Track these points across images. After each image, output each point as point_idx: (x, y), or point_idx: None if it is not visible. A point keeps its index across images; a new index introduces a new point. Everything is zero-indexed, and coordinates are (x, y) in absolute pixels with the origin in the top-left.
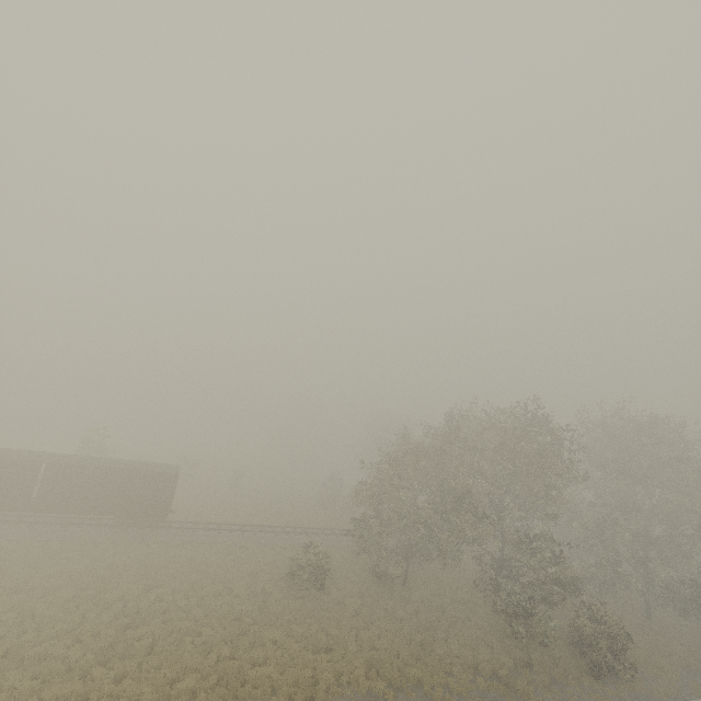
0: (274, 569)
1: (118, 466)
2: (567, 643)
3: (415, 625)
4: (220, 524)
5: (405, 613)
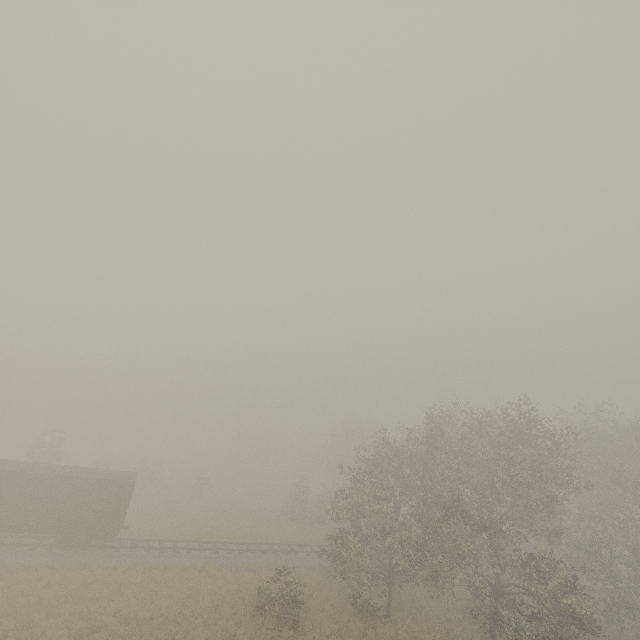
0: (238, 599)
1: (67, 473)
2: None
3: None
4: (178, 541)
5: None
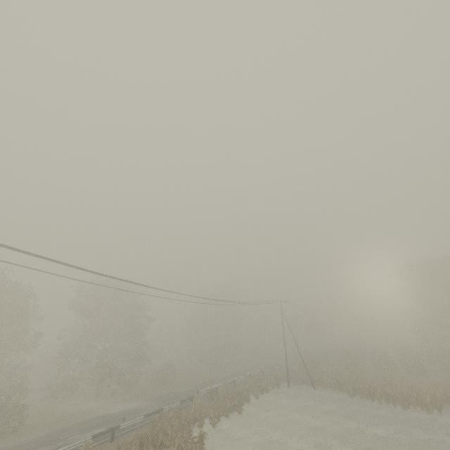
0: None
1: None
2: None
3: None
4: None
5: None
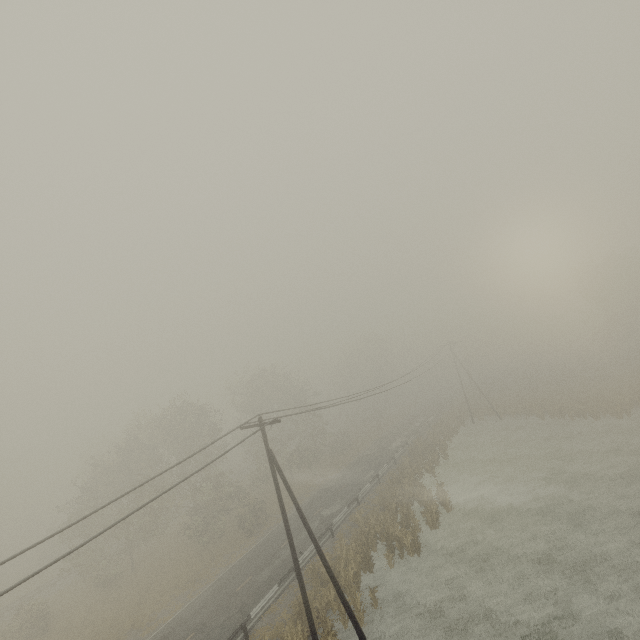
0: None
1: None
2: (239, 528)
3: (137, 593)
4: None
5: (129, 591)
